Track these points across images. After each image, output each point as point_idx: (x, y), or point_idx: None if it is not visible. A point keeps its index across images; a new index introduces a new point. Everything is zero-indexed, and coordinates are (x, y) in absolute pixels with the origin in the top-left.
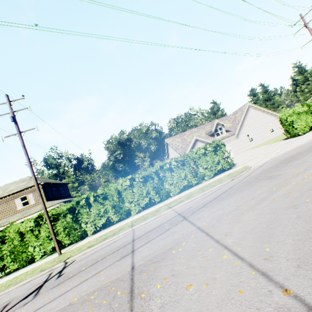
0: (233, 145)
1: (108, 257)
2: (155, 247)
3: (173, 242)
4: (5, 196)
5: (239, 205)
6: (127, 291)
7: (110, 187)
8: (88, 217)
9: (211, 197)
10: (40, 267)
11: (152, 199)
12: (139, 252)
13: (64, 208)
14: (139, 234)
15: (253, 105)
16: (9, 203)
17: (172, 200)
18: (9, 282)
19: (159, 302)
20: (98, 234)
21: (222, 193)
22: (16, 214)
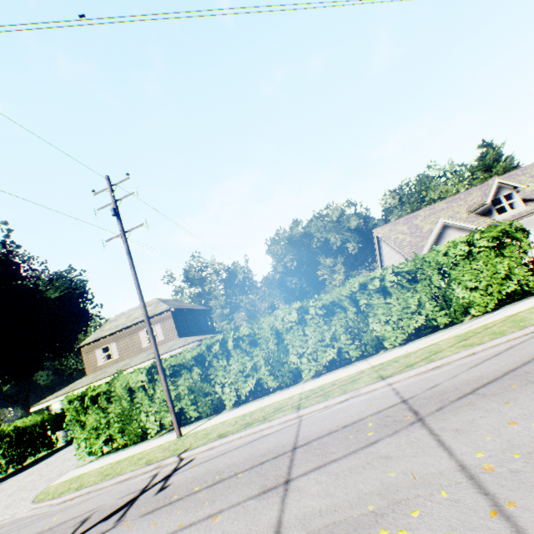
0: None
1: (240, 476)
2: (336, 493)
3: (383, 492)
4: (127, 327)
5: None
6: None
7: (262, 324)
8: (225, 375)
9: (494, 366)
10: (148, 455)
11: (343, 351)
12: (299, 491)
13: (187, 357)
14: (309, 433)
15: None
16: (133, 336)
17: (387, 357)
18: (108, 469)
19: None
20: (241, 410)
21: (531, 360)
22: (141, 353)
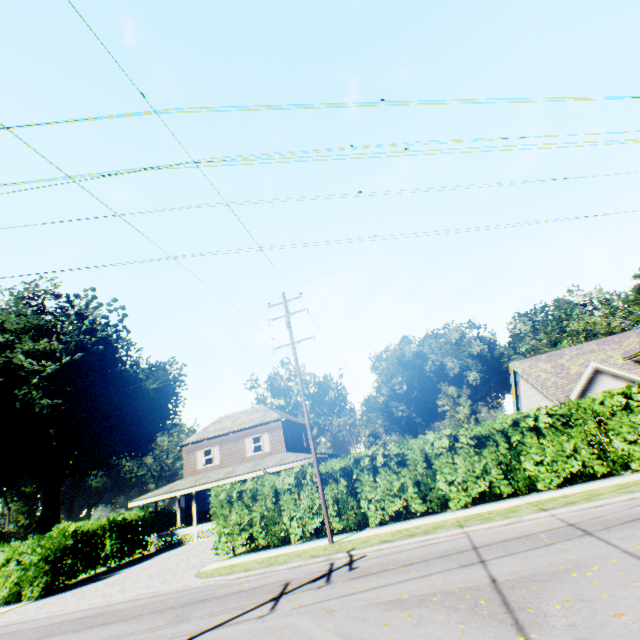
0: None
1: (432, 560)
2: (530, 563)
3: (568, 561)
4: (234, 431)
5: None
6: (497, 602)
7: (412, 445)
8: (371, 490)
9: None
10: (306, 552)
11: (494, 485)
12: (496, 564)
13: (336, 466)
14: (483, 540)
15: None
16: (238, 442)
17: (543, 496)
18: (266, 560)
19: (563, 620)
20: (390, 527)
21: None
22: (244, 462)
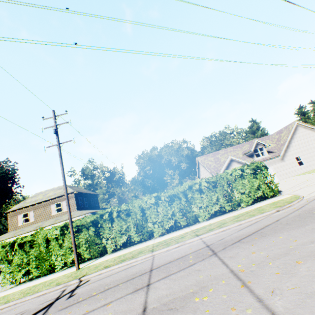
0: (277, 168)
1: (121, 285)
2: (174, 287)
3: (197, 284)
4: (43, 201)
5: (290, 248)
6: None
7: (134, 204)
8: (109, 232)
9: (249, 229)
10: (57, 280)
11: (177, 221)
12: (155, 288)
13: (88, 220)
14: (159, 263)
15: (303, 123)
16: (46, 207)
17: (200, 226)
18: (28, 290)
19: None
20: (117, 253)
21: (264, 227)
22: (50, 219)
